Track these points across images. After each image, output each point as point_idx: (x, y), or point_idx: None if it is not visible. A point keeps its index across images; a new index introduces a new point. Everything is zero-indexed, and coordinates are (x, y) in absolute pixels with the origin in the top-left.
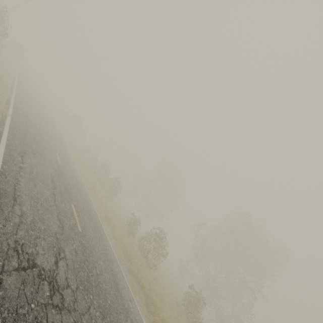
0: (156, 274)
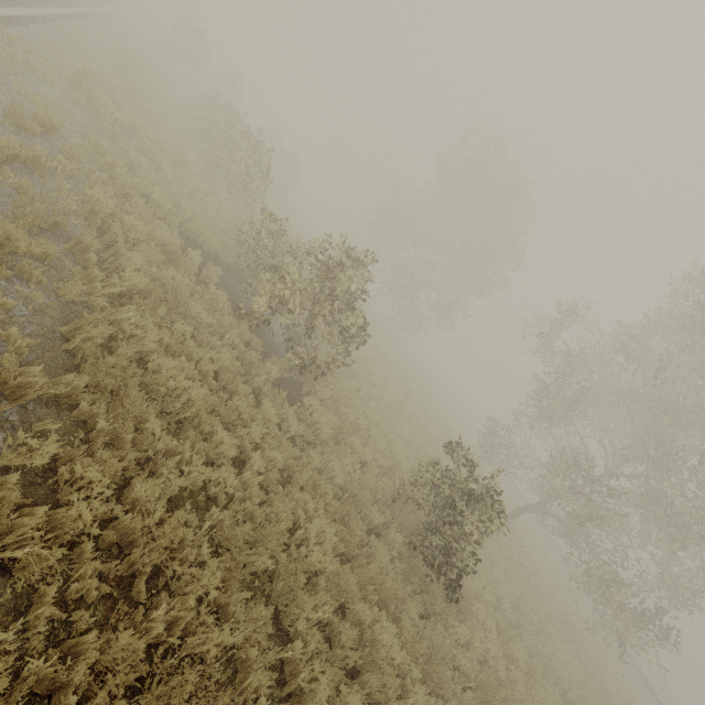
0: (334, 400)
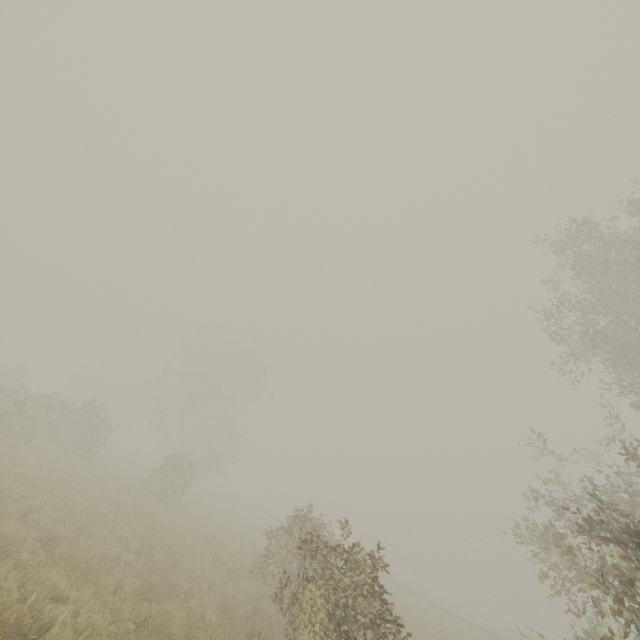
0: None
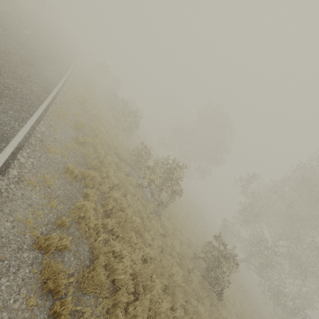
0: (168, 216)
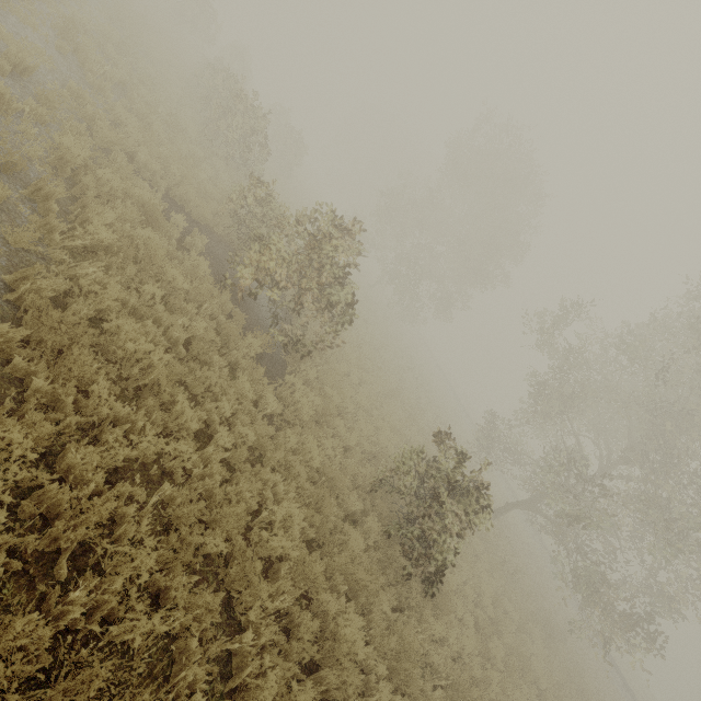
0: (321, 381)
